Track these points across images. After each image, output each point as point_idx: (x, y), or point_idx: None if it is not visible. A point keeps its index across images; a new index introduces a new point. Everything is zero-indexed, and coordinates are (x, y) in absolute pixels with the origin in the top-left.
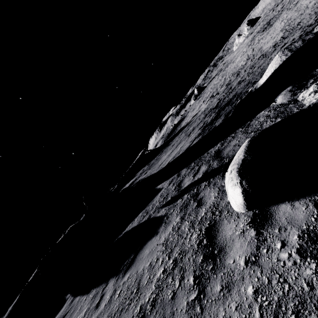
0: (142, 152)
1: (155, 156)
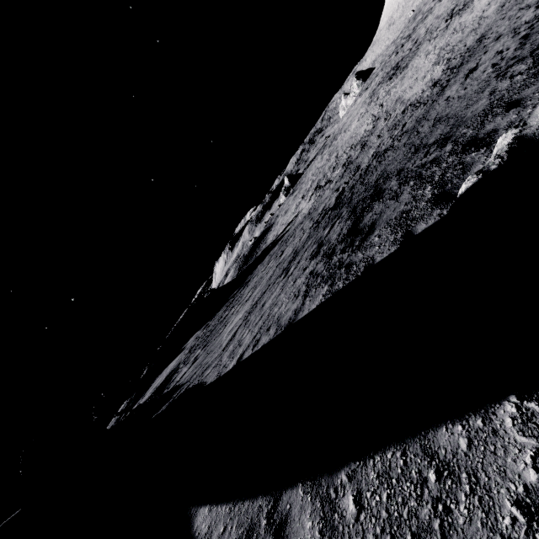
0: (197, 295)
1: (221, 305)
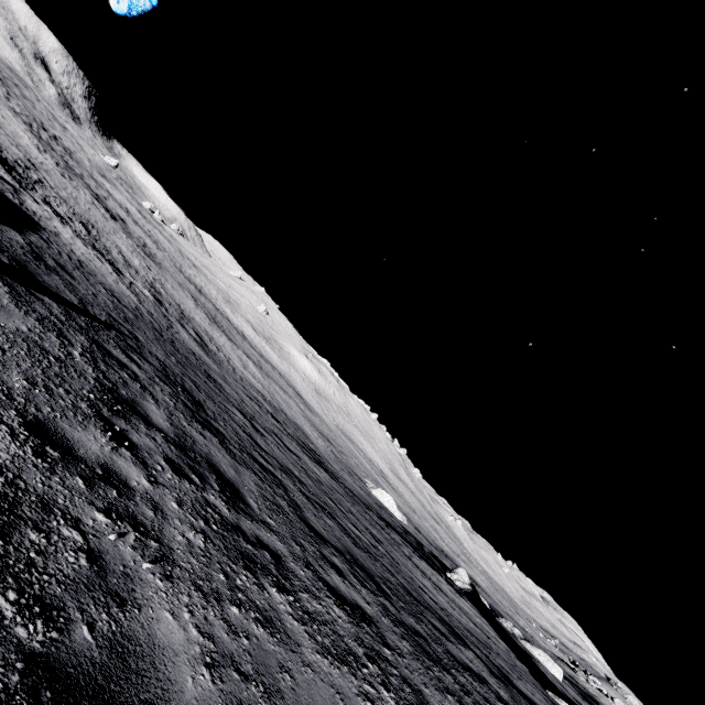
0: None
1: None
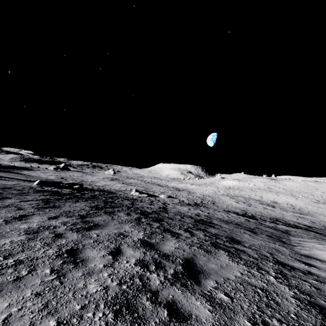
0: None
1: None
